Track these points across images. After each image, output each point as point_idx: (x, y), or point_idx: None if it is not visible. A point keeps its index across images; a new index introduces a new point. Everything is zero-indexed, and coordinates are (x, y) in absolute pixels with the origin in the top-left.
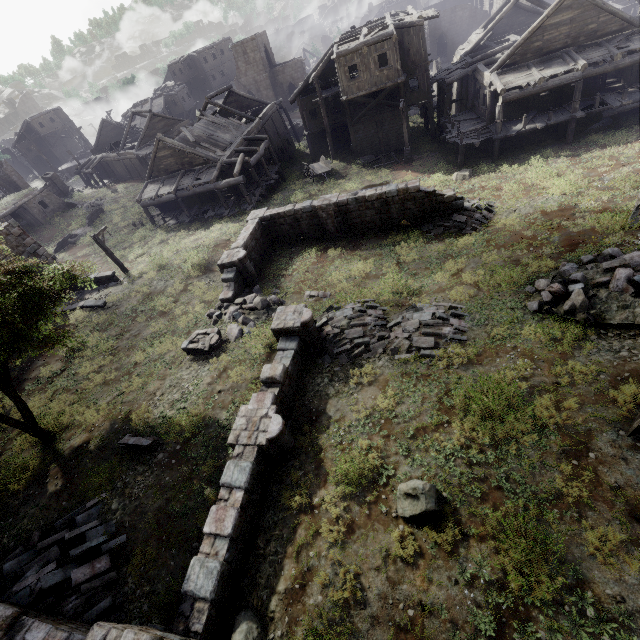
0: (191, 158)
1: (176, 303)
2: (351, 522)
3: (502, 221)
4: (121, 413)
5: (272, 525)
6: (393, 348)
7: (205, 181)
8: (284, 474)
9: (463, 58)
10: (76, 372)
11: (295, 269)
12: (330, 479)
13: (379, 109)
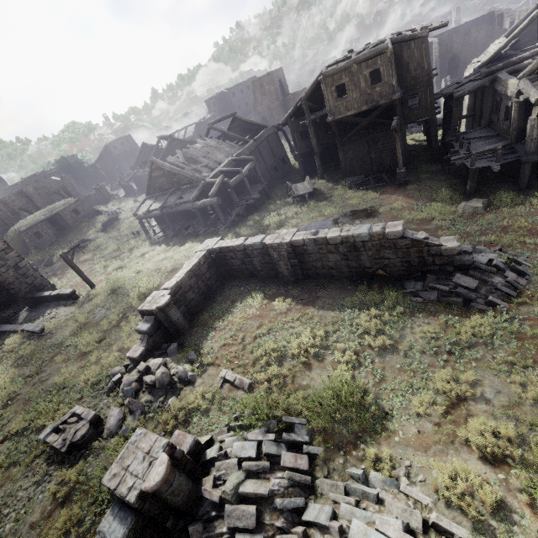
0: (178, 178)
1: (101, 342)
2: None
3: None
4: None
5: None
6: None
7: (185, 200)
8: None
9: (478, 70)
10: None
11: (230, 321)
12: None
13: (371, 128)
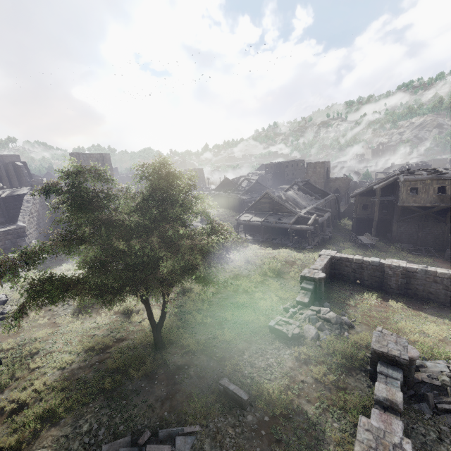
0: (280, 207)
1: (255, 288)
2: None
3: None
4: (216, 354)
5: None
6: None
7: (285, 222)
8: None
9: None
10: (182, 305)
11: (357, 303)
12: None
13: (424, 217)
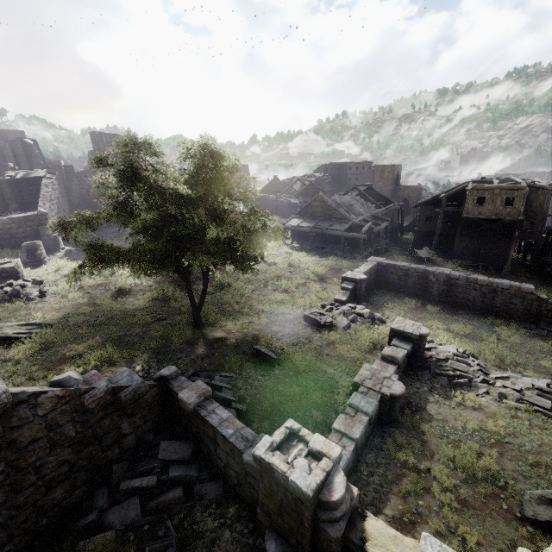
0: (333, 212)
1: (295, 289)
2: (463, 499)
3: None
4: (251, 333)
5: (375, 463)
6: (501, 392)
7: (337, 228)
8: (385, 434)
9: None
10: (220, 298)
11: (395, 306)
12: (437, 457)
13: (489, 232)
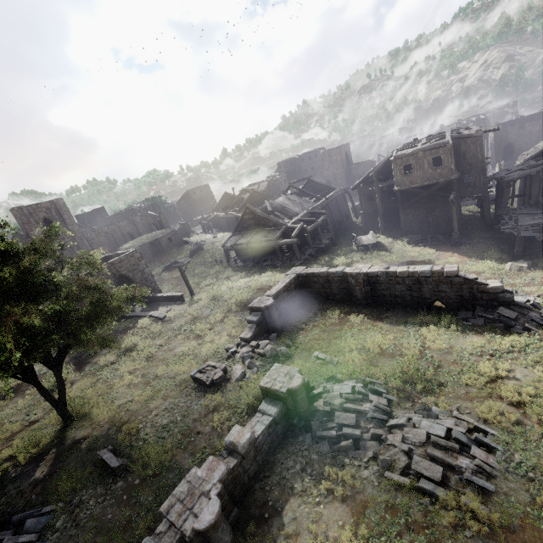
0: (265, 221)
1: (210, 330)
2: None
3: None
4: (120, 420)
5: None
6: (385, 459)
7: (269, 239)
8: None
9: (527, 161)
10: (119, 367)
11: (314, 325)
12: None
13: (431, 198)
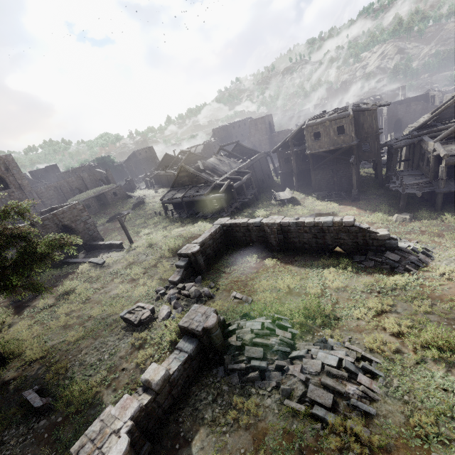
0: (198, 179)
1: (144, 274)
2: None
3: (440, 269)
4: (51, 360)
5: None
6: (285, 388)
7: (201, 193)
8: None
9: (411, 132)
10: (57, 310)
11: (235, 269)
12: None
13: (336, 161)
